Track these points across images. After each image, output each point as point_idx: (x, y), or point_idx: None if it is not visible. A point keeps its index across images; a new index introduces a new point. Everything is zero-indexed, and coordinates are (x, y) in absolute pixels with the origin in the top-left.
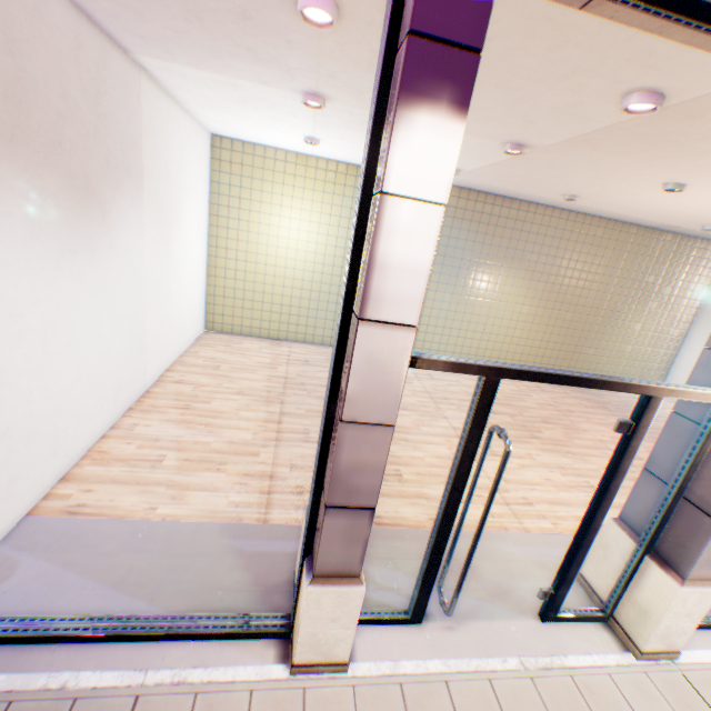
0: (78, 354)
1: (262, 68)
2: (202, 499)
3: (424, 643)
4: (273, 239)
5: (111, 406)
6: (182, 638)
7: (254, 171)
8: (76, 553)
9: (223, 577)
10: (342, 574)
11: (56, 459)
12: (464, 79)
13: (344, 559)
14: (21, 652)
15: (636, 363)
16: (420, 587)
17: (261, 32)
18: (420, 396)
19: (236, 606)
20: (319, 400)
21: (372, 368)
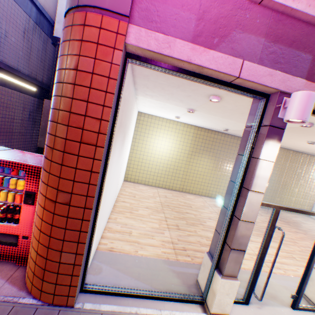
0: (112, 190)
1: (181, 103)
2: (151, 248)
3: (252, 312)
4: (154, 147)
5: (110, 209)
6: (167, 299)
7: (151, 123)
8: (118, 265)
9: (171, 279)
10: (231, 275)
11: (102, 228)
12: (280, 134)
13: (233, 269)
14: (117, 298)
15: (297, 205)
16: (249, 287)
17: (190, 98)
18: (213, 213)
19: (180, 290)
20: (176, 212)
21: (250, 204)
